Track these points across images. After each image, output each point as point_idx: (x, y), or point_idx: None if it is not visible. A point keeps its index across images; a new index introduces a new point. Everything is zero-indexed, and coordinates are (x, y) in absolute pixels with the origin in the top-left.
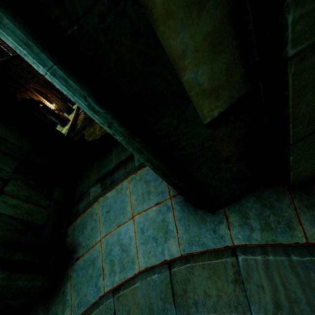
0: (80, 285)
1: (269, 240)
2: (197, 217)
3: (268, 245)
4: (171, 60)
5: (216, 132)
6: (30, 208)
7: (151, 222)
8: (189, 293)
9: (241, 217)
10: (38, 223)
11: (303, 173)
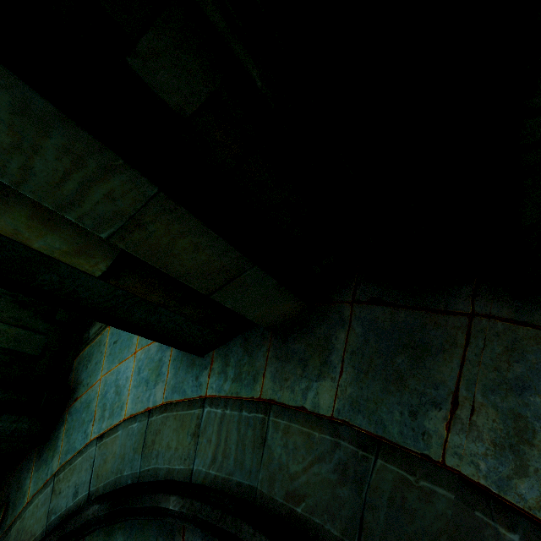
0: (73, 430)
1: (234, 392)
2: (189, 359)
3: (231, 398)
4: (8, 236)
5: (121, 282)
6: (19, 334)
7: (149, 361)
8: (156, 444)
9: (223, 364)
10: (30, 353)
11: (271, 318)
